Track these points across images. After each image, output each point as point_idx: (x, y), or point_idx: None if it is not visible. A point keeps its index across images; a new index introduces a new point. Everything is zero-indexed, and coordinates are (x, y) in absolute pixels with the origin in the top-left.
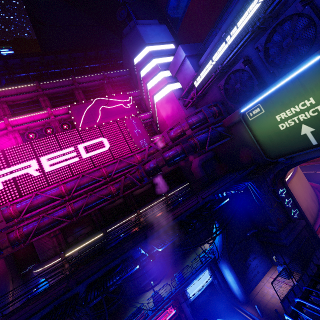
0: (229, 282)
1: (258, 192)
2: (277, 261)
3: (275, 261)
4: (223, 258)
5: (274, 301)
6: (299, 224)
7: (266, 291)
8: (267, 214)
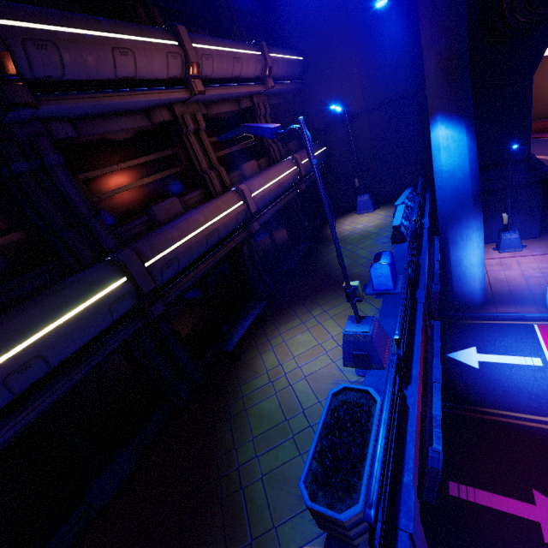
0: (467, 268)
1: (541, 43)
2: (485, 233)
3: (506, 222)
4: (477, 204)
5: (539, 281)
6: (534, 155)
7: (503, 276)
8: (527, 114)
